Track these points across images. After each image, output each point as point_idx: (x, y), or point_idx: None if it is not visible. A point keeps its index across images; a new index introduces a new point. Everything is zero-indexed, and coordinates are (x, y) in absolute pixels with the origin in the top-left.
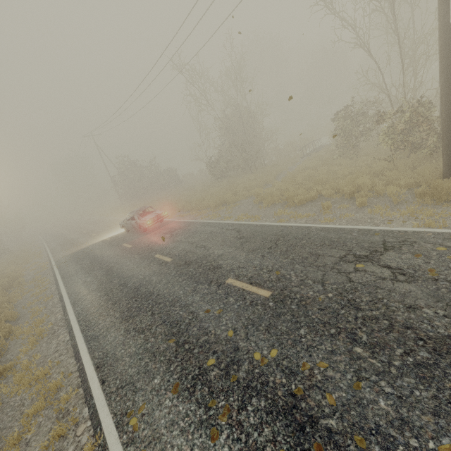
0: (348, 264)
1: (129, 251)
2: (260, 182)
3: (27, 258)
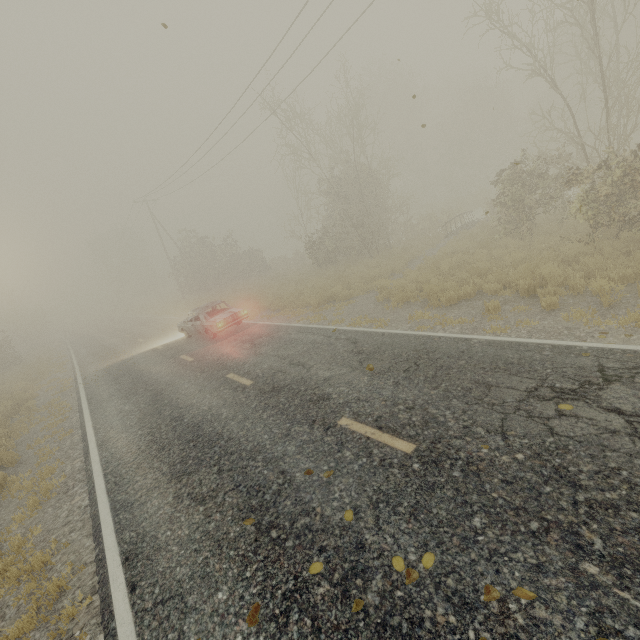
0: (544, 403)
1: (189, 366)
2: (384, 270)
3: (45, 371)
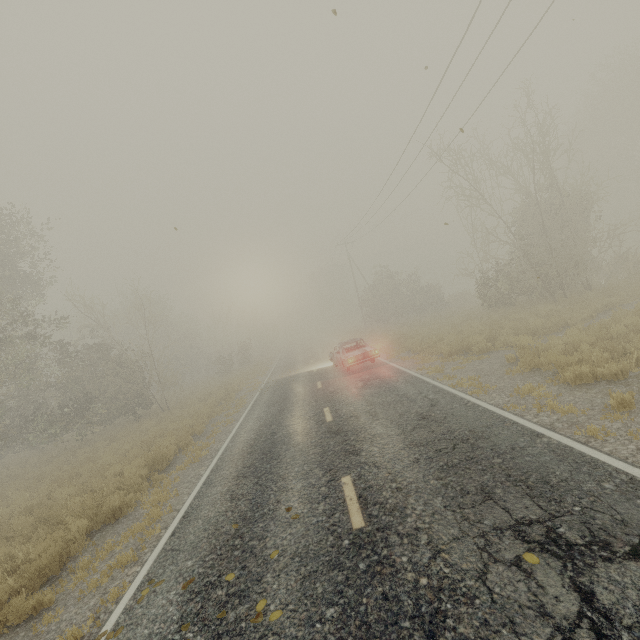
0: (515, 542)
1: (313, 392)
2: (550, 322)
3: (255, 373)
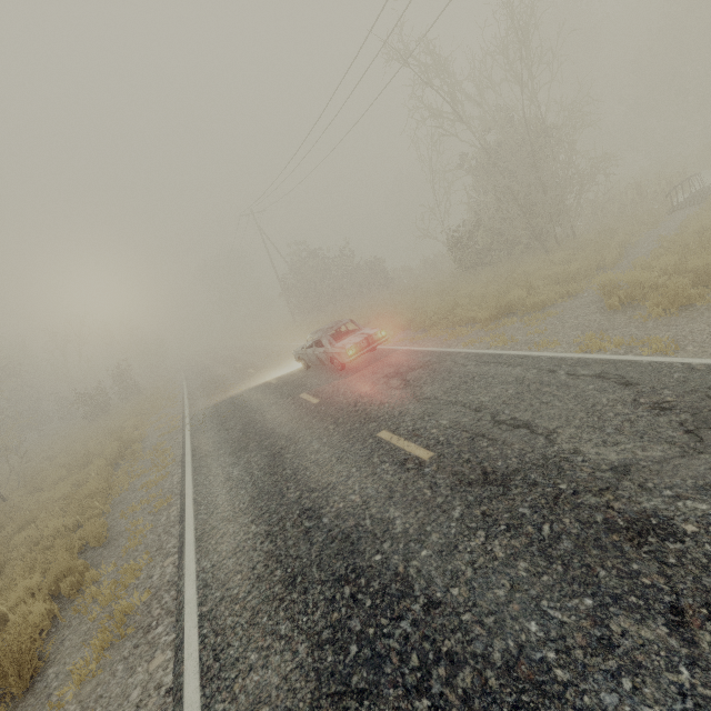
0: None
1: (314, 412)
2: (588, 264)
3: (157, 404)
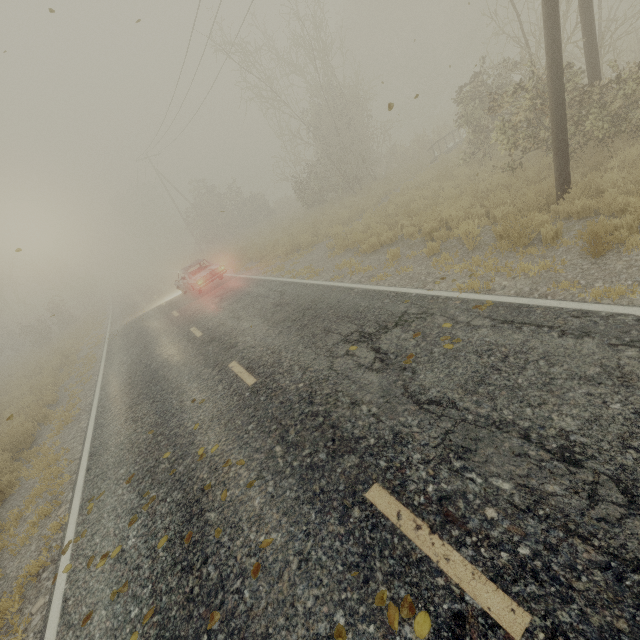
0: (345, 345)
1: (173, 321)
2: (353, 211)
3: (88, 329)
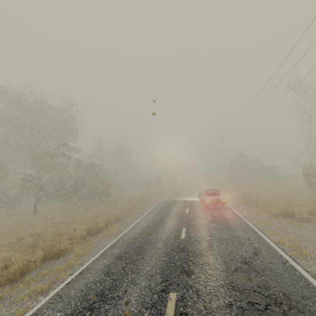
0: None
1: (182, 215)
2: None
3: (160, 193)
